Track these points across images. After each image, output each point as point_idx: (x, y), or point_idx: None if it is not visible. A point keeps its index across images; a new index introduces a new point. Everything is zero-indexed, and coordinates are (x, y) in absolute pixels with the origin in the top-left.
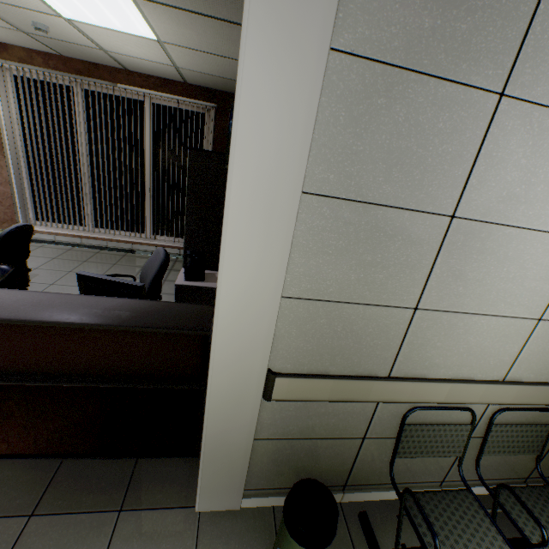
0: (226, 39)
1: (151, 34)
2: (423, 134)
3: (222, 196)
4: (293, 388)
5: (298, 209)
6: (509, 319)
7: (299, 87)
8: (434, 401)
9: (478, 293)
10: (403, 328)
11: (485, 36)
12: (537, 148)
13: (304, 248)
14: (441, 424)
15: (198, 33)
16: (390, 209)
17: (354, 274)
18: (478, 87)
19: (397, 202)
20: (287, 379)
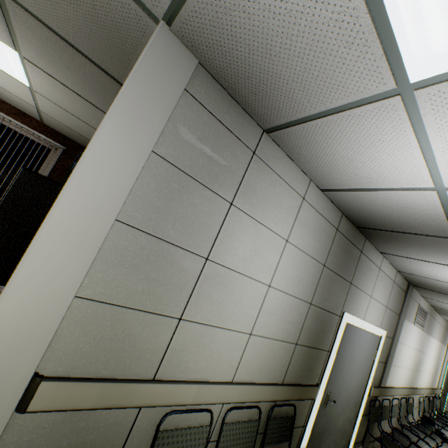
0: (91, 114)
1: (26, 81)
2: (195, 209)
3: (43, 215)
4: (58, 394)
5: (111, 230)
6: (235, 332)
7: (130, 161)
8: (185, 402)
9: (219, 312)
10: (170, 335)
11: (225, 177)
12: (246, 233)
13: (108, 259)
14: (188, 427)
15: (70, 101)
16: (173, 246)
17: (141, 286)
18: (222, 197)
19: (177, 242)
20: (55, 383)
